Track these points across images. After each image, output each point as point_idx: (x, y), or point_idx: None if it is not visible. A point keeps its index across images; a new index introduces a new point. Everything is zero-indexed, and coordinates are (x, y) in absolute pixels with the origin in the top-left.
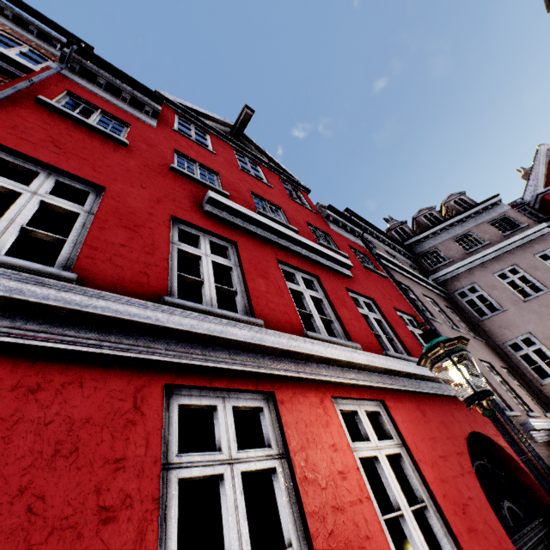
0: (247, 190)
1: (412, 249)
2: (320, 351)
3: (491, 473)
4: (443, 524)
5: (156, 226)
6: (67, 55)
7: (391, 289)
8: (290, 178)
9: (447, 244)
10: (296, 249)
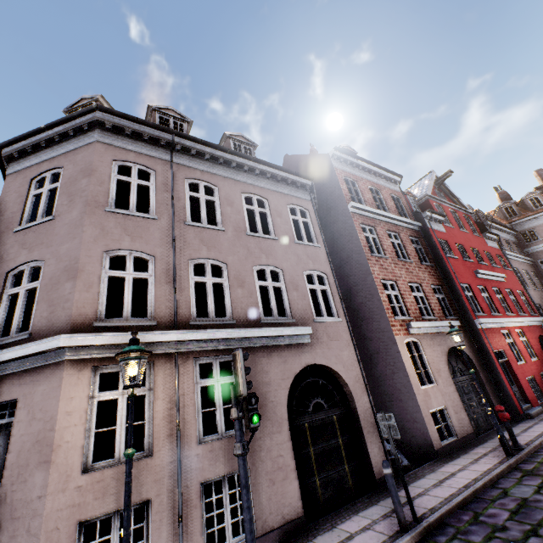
0: (469, 247)
1: (516, 228)
2: (514, 321)
3: (541, 345)
4: (533, 352)
5: (478, 292)
6: (430, 218)
7: (513, 277)
8: (465, 211)
9: (542, 227)
10: (492, 279)
